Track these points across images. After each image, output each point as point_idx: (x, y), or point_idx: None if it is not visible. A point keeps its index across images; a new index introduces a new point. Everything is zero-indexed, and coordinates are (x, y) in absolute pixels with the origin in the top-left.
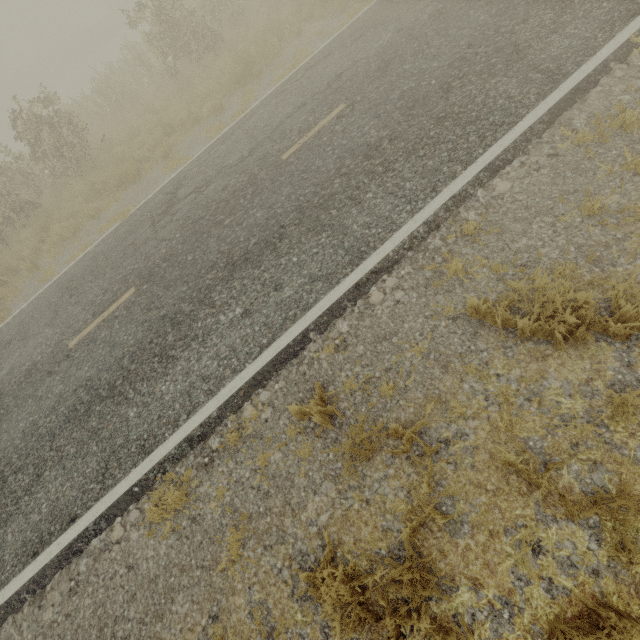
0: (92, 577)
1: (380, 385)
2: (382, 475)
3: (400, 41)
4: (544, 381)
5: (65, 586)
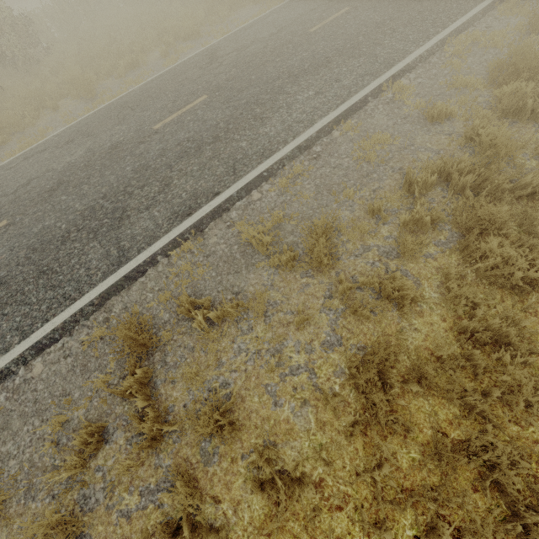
0: None
1: None
2: None
3: (80, 164)
4: None
5: None
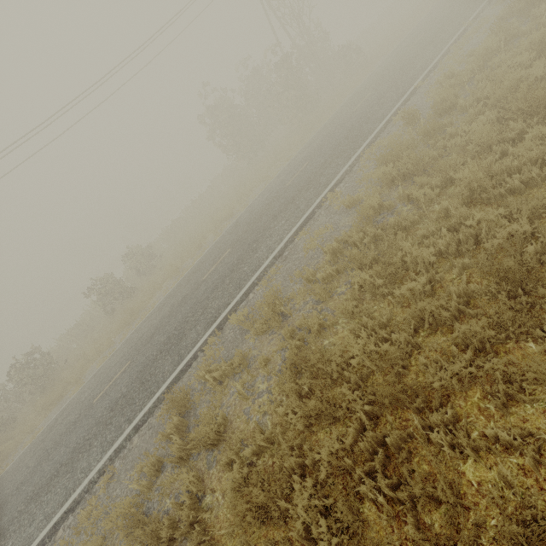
0: None
1: None
2: None
3: (166, 315)
4: None
5: None
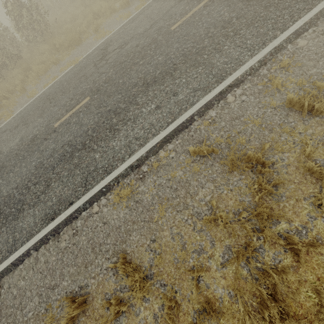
0: (84, 228)
1: (235, 139)
2: (238, 178)
3: None
4: None
5: (70, 232)
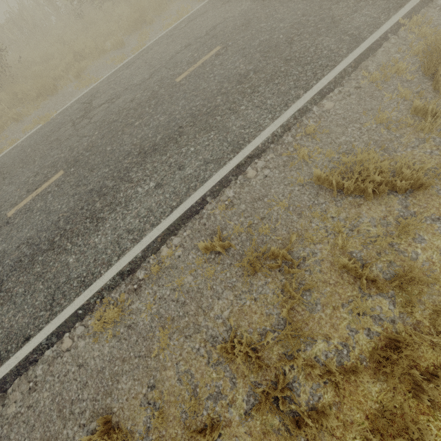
0: (48, 377)
1: (258, 228)
2: (264, 282)
3: (256, 7)
4: (360, 219)
5: (25, 387)
